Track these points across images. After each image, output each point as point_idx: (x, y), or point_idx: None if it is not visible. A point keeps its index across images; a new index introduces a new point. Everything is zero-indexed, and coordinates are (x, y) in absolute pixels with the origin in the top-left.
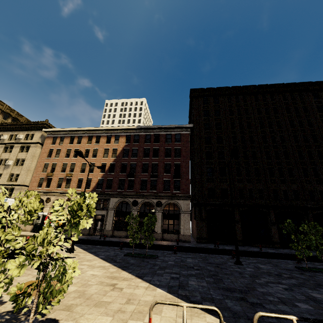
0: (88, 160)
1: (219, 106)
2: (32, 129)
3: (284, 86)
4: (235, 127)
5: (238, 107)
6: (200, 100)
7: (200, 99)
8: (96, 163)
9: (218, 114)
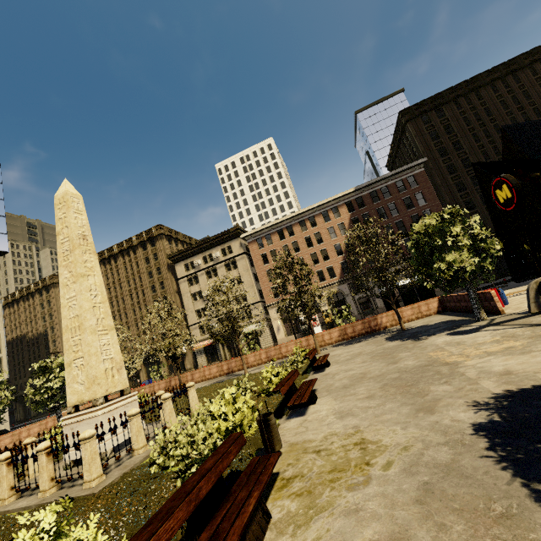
0: (315, 249)
1: (447, 120)
2: (225, 242)
3: (529, 56)
4: (480, 139)
5: (474, 110)
6: (418, 121)
7: (418, 119)
8: (327, 248)
9: (450, 130)
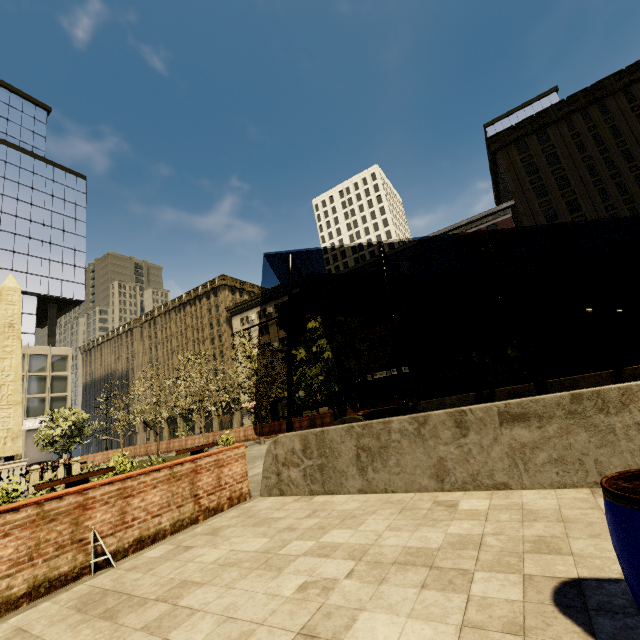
0: None
1: (552, 146)
2: (278, 297)
3: None
4: (598, 172)
5: (594, 130)
6: (511, 150)
7: (510, 148)
8: None
9: (555, 160)
